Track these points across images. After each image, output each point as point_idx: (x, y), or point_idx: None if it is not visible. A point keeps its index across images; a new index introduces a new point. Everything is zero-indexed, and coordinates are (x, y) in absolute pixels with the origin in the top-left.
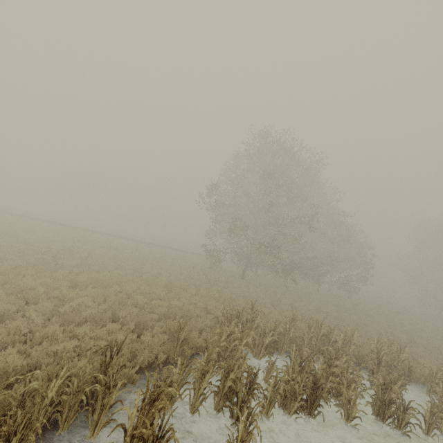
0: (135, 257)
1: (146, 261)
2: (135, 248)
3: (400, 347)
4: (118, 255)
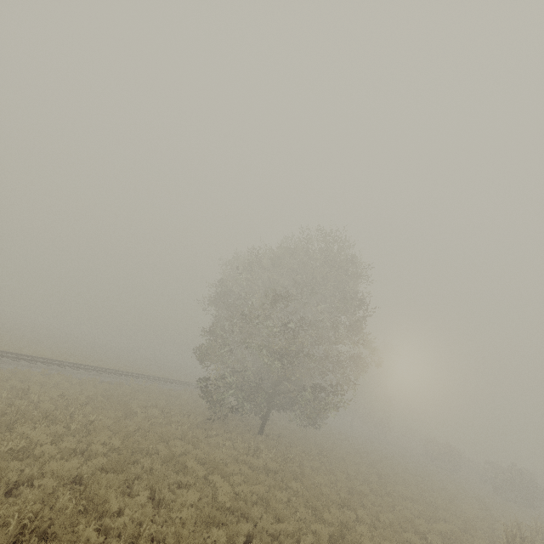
0: (133, 444)
1: (172, 451)
2: (31, 385)
3: (537, 532)
4: (96, 450)
